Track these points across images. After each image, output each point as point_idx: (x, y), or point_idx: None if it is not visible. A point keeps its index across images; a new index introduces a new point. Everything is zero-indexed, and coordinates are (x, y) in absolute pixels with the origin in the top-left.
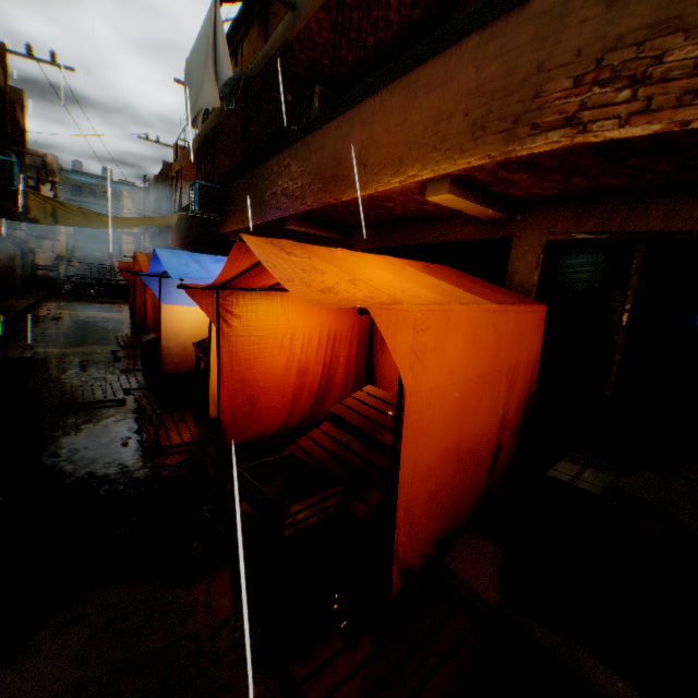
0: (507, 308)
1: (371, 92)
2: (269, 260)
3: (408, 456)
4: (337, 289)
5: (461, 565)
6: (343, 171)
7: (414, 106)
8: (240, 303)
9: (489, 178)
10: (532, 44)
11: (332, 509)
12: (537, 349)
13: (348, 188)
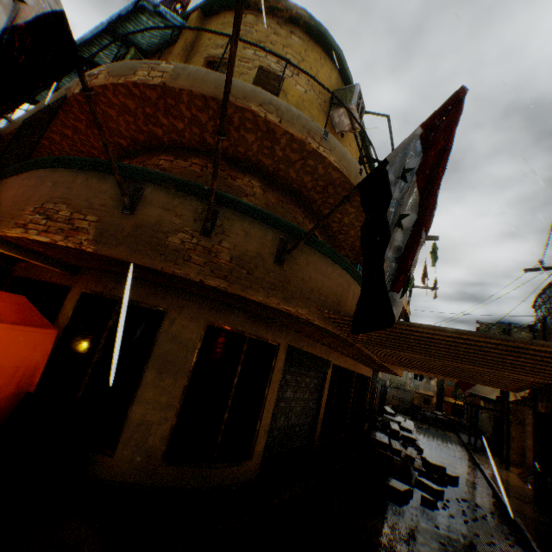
0: None
1: None
2: None
3: None
4: None
5: None
6: None
7: (3, 194)
8: None
9: (25, 245)
10: (35, 186)
11: None
12: (41, 359)
13: None
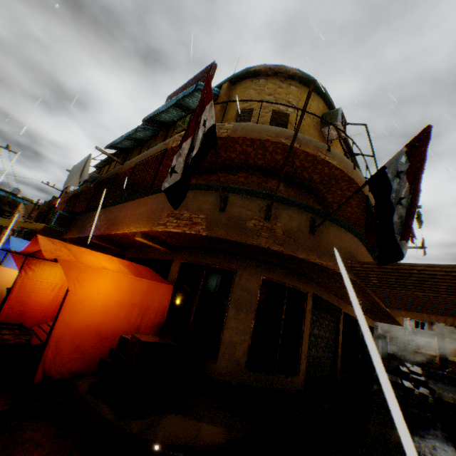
0: (141, 279)
1: (131, 199)
2: (45, 244)
3: (65, 318)
4: (62, 256)
5: (81, 382)
6: (115, 223)
7: (139, 208)
8: (38, 264)
9: (155, 235)
10: (163, 202)
11: (26, 341)
12: (166, 303)
13: (115, 229)
